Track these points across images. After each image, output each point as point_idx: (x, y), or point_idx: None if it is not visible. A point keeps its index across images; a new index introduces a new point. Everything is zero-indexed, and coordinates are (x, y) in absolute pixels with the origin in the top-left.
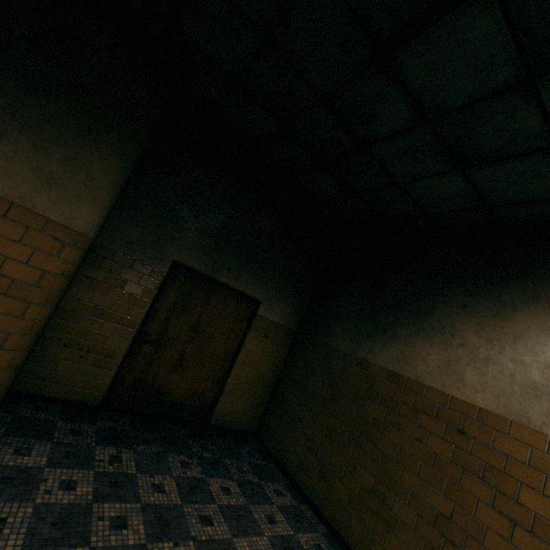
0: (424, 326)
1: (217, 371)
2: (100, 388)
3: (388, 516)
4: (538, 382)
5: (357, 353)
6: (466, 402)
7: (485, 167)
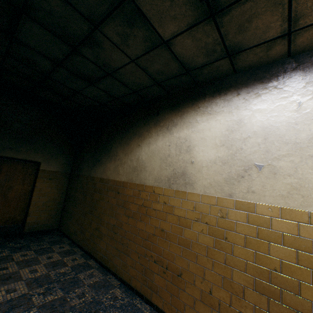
0: (109, 155)
1: (22, 204)
2: None
3: (100, 235)
4: (135, 166)
5: (91, 174)
6: (120, 181)
7: (98, 83)
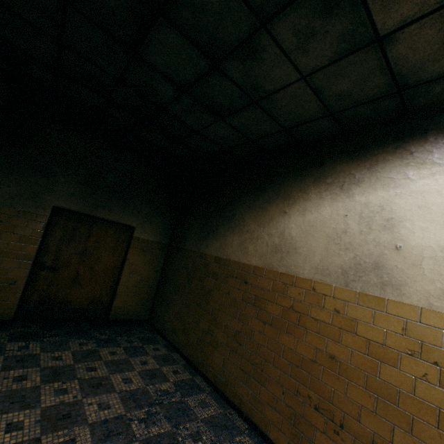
0: (231, 224)
1: (109, 281)
2: (10, 307)
3: (214, 342)
4: (277, 244)
5: (200, 250)
6: (248, 265)
7: (232, 116)
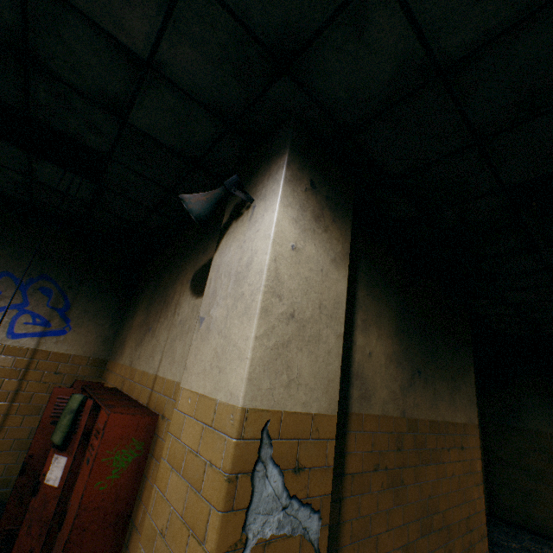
0: None
1: None
2: None
3: None
4: None
5: None
6: None
7: None
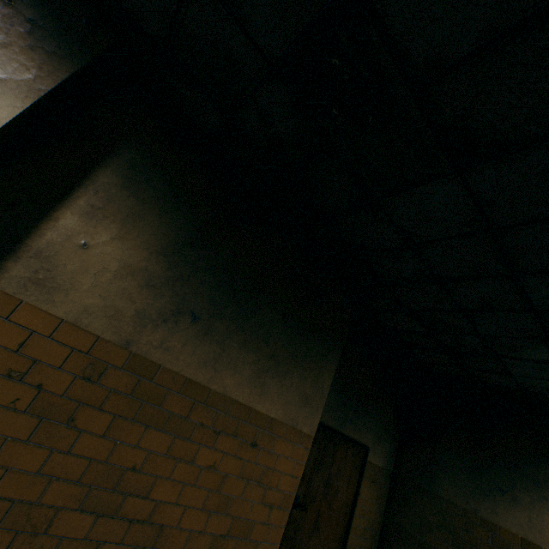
0: (544, 494)
1: (340, 526)
2: None
3: None
4: None
5: (478, 512)
6: None
7: None
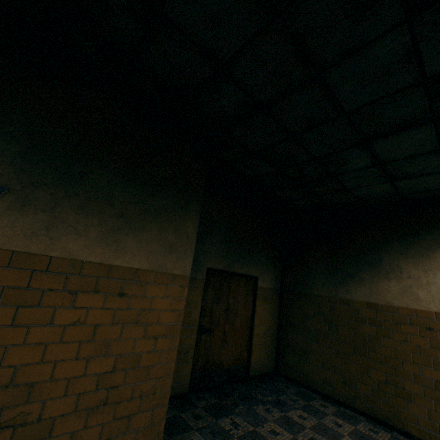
0: (379, 269)
1: (245, 336)
2: (186, 379)
3: (403, 394)
4: None
5: (338, 295)
6: (425, 311)
7: (405, 179)
